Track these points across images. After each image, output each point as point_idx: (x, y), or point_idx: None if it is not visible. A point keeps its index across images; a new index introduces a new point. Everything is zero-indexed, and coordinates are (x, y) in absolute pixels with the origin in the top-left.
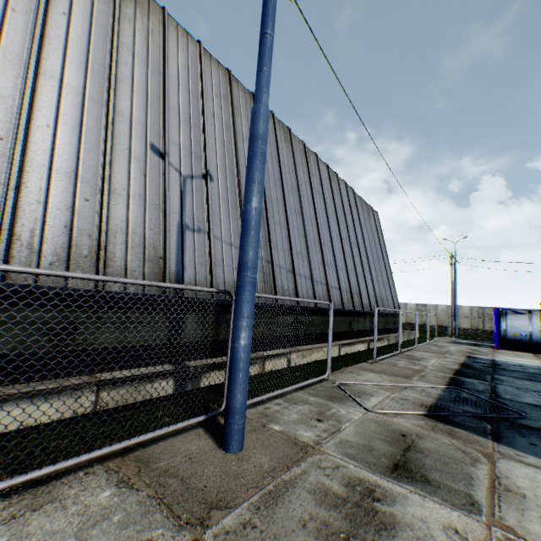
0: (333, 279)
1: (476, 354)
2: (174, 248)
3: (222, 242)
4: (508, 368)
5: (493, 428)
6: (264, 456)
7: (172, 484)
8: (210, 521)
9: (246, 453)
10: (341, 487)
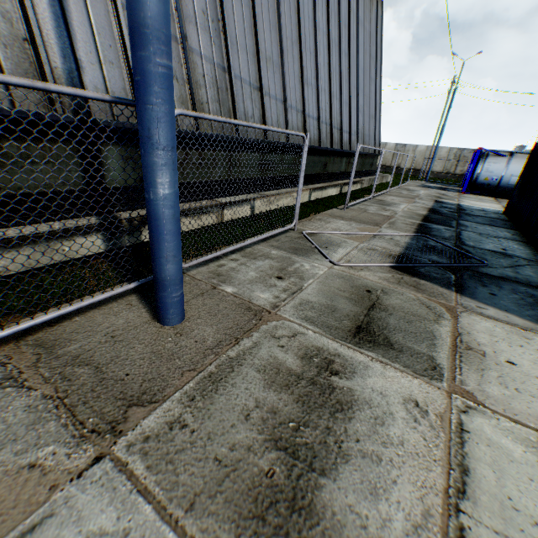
0: (312, 105)
1: (444, 199)
2: (50, 24)
3: None
4: (472, 214)
5: (457, 278)
6: (209, 329)
7: (82, 377)
8: (126, 427)
9: (187, 326)
10: (296, 361)
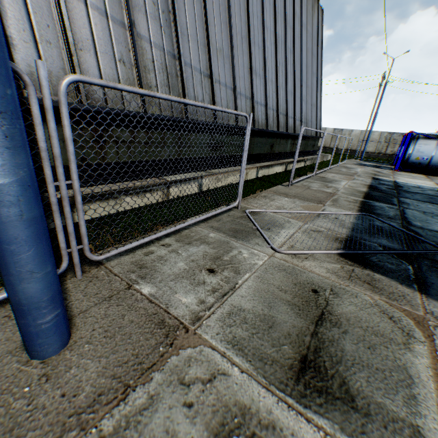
0: (260, 93)
1: (380, 176)
2: None
3: (87, 6)
4: (410, 191)
5: (415, 271)
6: (94, 364)
7: None
8: None
9: (66, 358)
10: None
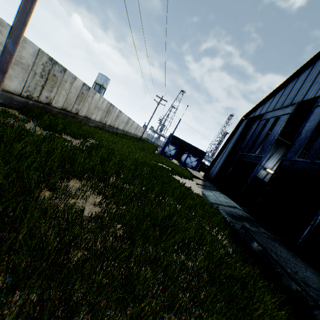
0: None
1: None
2: None
3: None
4: None
5: None
6: None
7: None
8: None
9: None
10: None
